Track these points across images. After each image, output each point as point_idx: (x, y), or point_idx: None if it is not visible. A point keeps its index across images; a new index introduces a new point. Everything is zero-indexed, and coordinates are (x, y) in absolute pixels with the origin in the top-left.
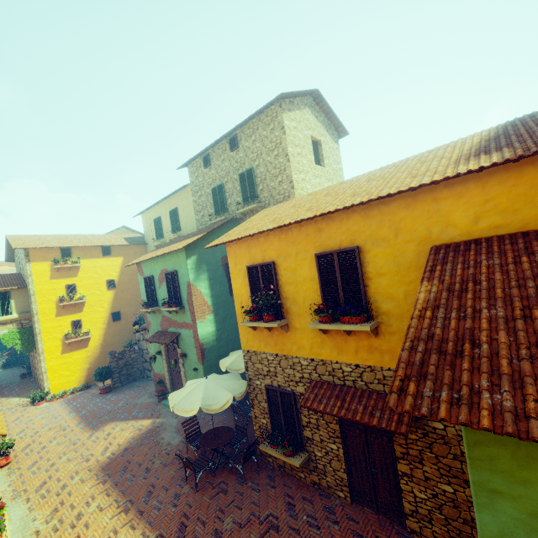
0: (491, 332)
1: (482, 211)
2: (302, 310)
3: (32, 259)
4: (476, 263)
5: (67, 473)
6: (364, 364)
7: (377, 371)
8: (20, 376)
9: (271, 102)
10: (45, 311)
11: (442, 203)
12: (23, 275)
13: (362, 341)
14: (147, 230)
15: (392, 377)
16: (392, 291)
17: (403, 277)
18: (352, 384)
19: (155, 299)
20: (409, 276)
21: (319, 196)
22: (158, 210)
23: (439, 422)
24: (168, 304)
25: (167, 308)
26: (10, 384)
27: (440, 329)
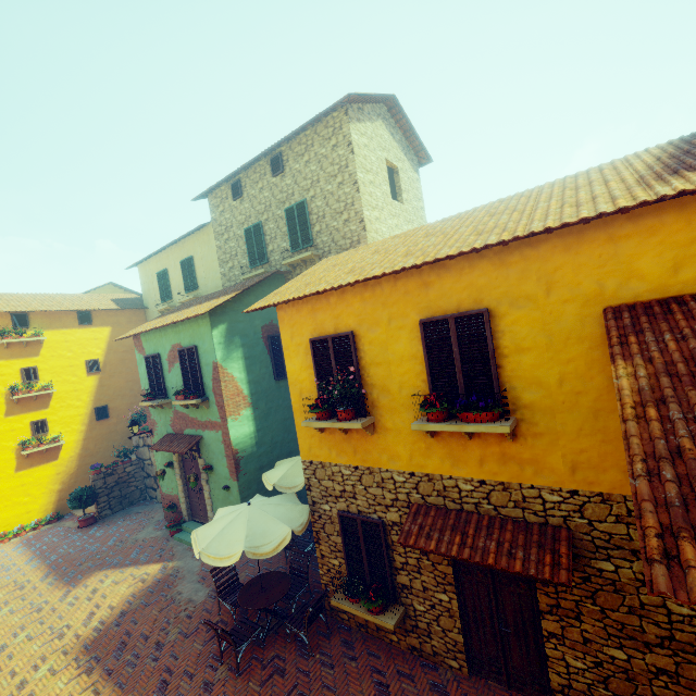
0: None
1: (686, 255)
2: (396, 403)
3: None
4: (694, 332)
5: (27, 661)
6: (493, 480)
7: (514, 489)
8: None
9: (333, 105)
10: None
11: (623, 244)
12: None
13: (491, 447)
14: (147, 289)
15: (536, 497)
16: (539, 374)
17: (558, 354)
18: (474, 509)
19: (164, 388)
20: (567, 351)
21: (413, 237)
22: (163, 260)
23: (607, 561)
24: (184, 395)
25: (183, 401)
26: None
27: (688, 439)
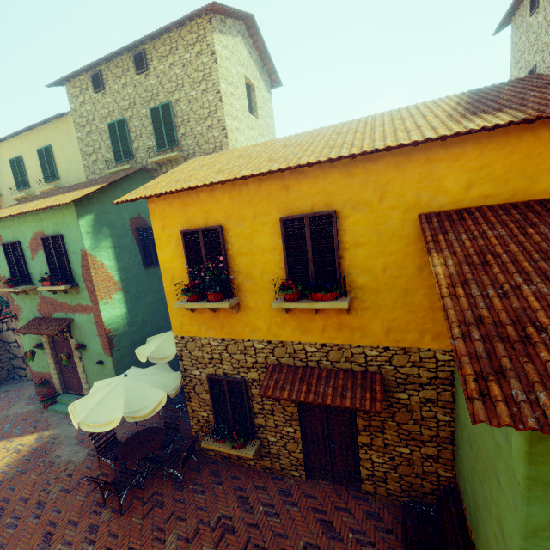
0: (546, 312)
1: (476, 178)
2: (258, 286)
3: None
4: (480, 234)
5: None
6: (331, 343)
7: (346, 349)
8: None
9: (198, 11)
10: None
11: (436, 166)
12: None
13: (331, 319)
14: None
15: (361, 353)
16: (370, 263)
17: (384, 248)
18: (316, 365)
19: (27, 275)
20: (391, 246)
21: (273, 147)
22: (16, 146)
23: (404, 393)
24: (51, 281)
25: (50, 287)
26: None
27: (486, 310)
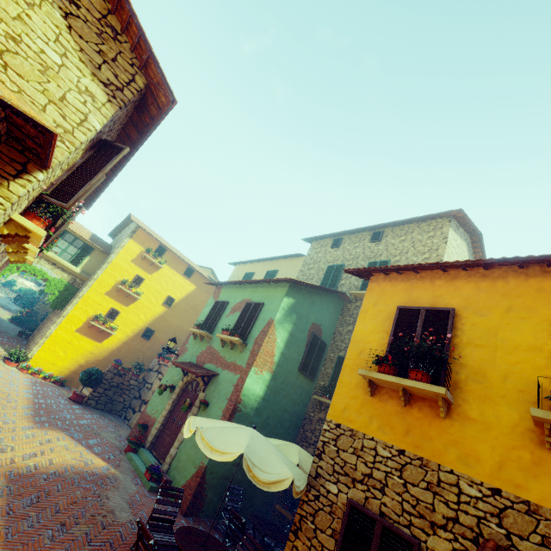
0: None
1: None
2: (494, 391)
3: (134, 237)
4: None
5: None
6: None
7: None
8: (19, 331)
9: (443, 212)
10: (103, 282)
11: None
12: (115, 246)
13: None
14: (232, 279)
15: None
16: None
17: None
18: None
19: (214, 325)
20: None
21: None
22: (256, 267)
23: None
24: (230, 332)
25: (227, 335)
26: (4, 332)
27: None
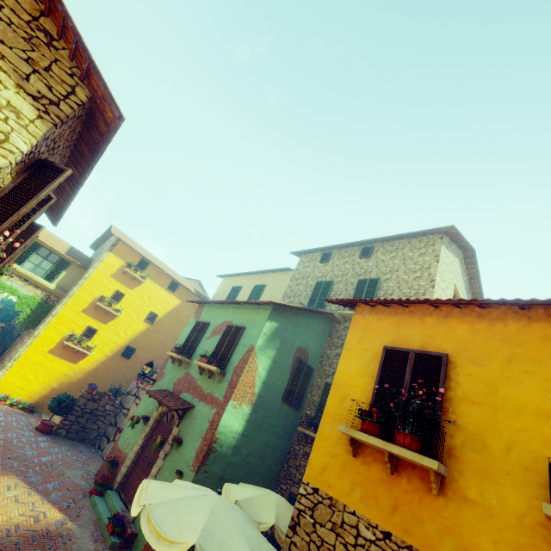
0: None
1: None
2: (495, 465)
3: (114, 250)
4: None
5: None
6: None
7: None
8: None
9: (435, 229)
10: (79, 299)
11: None
12: (94, 260)
13: None
14: (219, 293)
15: None
16: None
17: None
18: None
19: (193, 349)
20: None
21: None
22: (244, 280)
23: None
24: (208, 359)
25: (205, 363)
26: None
27: None
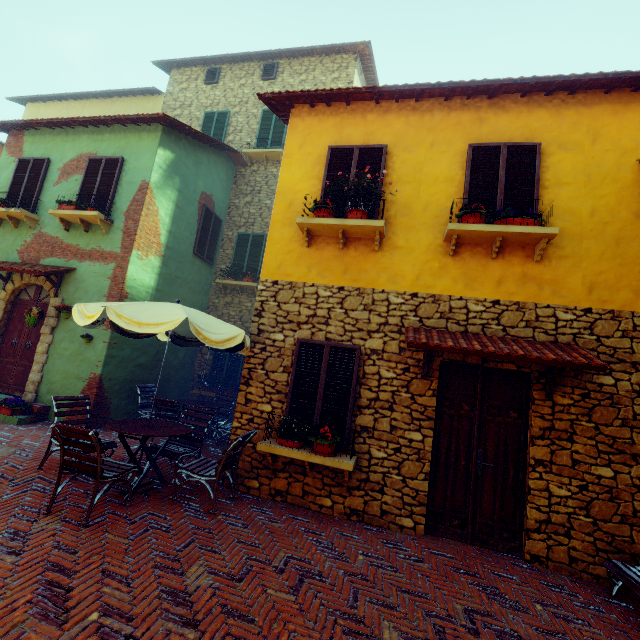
0: None
1: None
2: (417, 221)
3: None
4: None
5: None
6: (508, 300)
7: (529, 309)
8: None
9: (351, 44)
10: None
11: None
12: None
13: (513, 268)
14: None
15: (550, 316)
16: (574, 205)
17: (594, 190)
18: (480, 330)
19: (35, 200)
20: (602, 189)
21: None
22: (74, 109)
23: (609, 375)
24: (76, 206)
25: (73, 210)
26: None
27: None
